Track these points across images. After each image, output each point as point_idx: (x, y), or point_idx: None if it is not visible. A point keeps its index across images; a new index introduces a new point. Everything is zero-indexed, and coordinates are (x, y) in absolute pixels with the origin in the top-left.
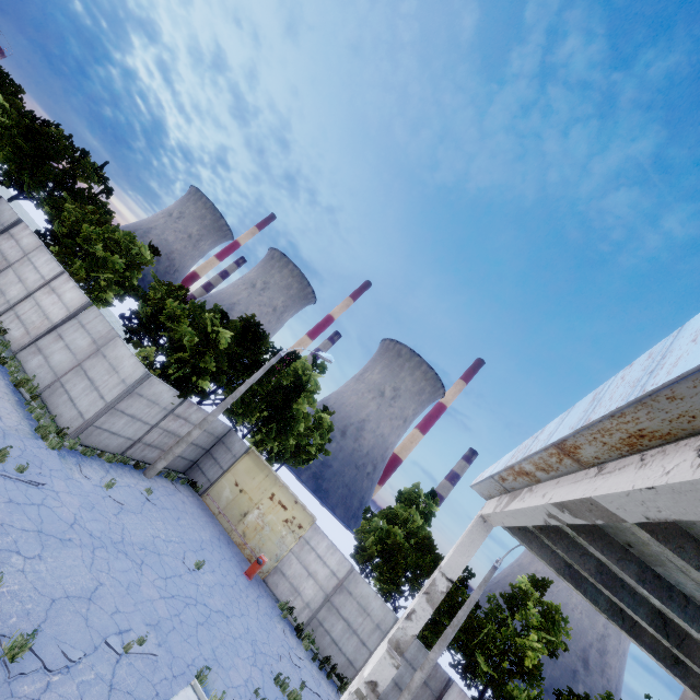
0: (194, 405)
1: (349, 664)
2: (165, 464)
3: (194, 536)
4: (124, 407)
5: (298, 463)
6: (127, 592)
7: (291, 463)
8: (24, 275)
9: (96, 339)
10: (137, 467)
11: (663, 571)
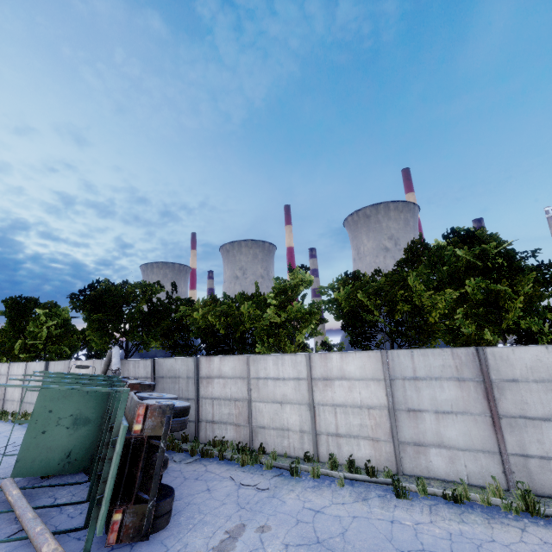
0: None
1: None
2: None
3: None
4: None
5: None
6: None
7: None
8: (276, 395)
9: (456, 376)
10: None
11: None
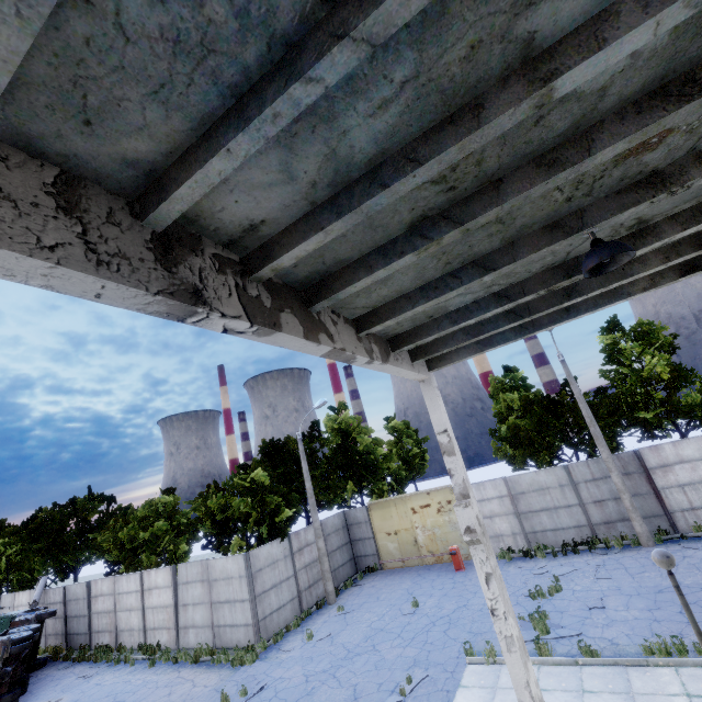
0: (299, 532)
1: (579, 529)
2: (331, 583)
3: (398, 594)
4: (261, 589)
5: (421, 469)
6: (378, 670)
7: (412, 476)
8: (127, 605)
9: (201, 579)
10: (320, 607)
11: (452, 307)
